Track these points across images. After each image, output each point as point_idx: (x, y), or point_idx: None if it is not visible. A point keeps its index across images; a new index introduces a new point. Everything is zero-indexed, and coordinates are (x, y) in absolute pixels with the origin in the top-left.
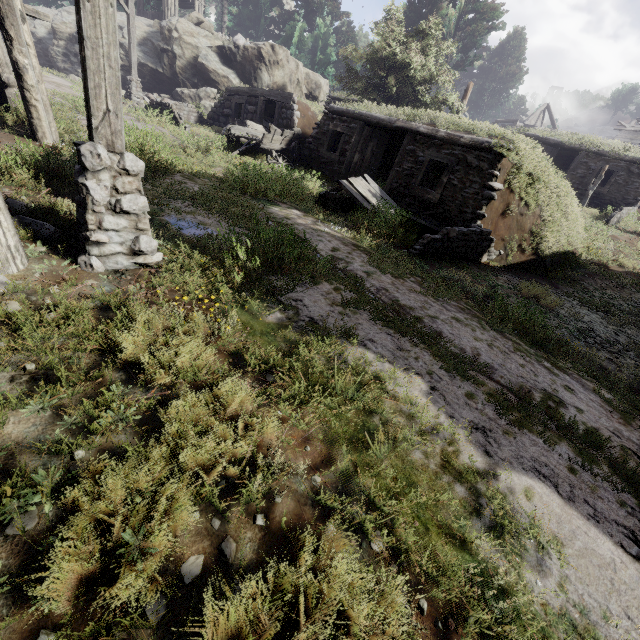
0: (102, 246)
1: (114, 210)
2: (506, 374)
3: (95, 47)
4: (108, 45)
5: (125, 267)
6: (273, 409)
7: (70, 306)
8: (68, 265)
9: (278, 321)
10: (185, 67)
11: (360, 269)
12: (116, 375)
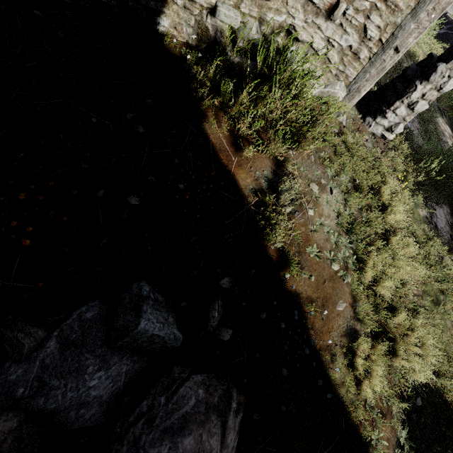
0: (383, 119)
1: (409, 105)
2: None
3: None
4: None
5: (377, 133)
6: (410, 261)
7: (365, 152)
8: (359, 117)
9: (424, 217)
10: None
11: None
12: (372, 203)
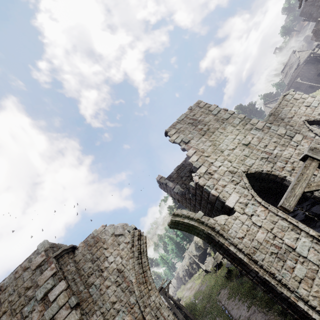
0: None
1: None
2: (236, 316)
3: (181, 319)
4: (182, 317)
5: None
6: None
7: None
8: None
9: None
10: (203, 245)
11: (226, 304)
12: None
